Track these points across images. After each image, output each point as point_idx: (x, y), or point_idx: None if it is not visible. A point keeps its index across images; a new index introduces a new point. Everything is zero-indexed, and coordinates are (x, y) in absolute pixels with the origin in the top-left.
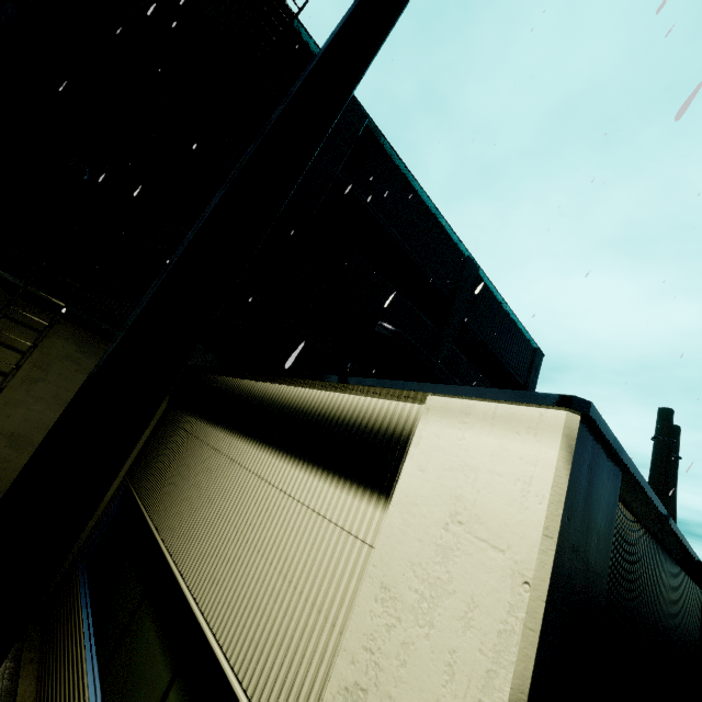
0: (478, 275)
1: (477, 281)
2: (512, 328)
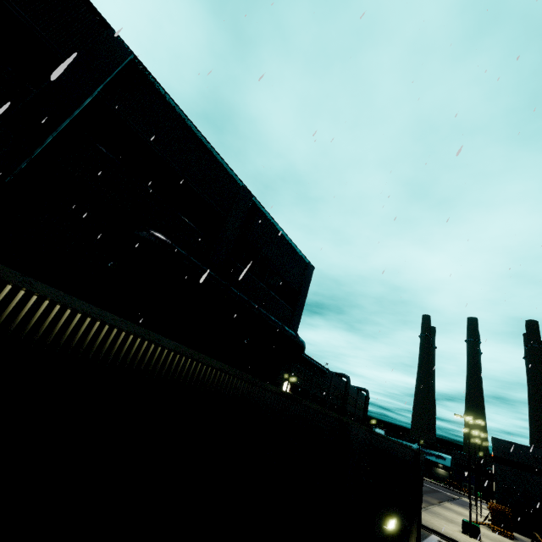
0: (254, 202)
1: (253, 206)
2: (287, 246)
